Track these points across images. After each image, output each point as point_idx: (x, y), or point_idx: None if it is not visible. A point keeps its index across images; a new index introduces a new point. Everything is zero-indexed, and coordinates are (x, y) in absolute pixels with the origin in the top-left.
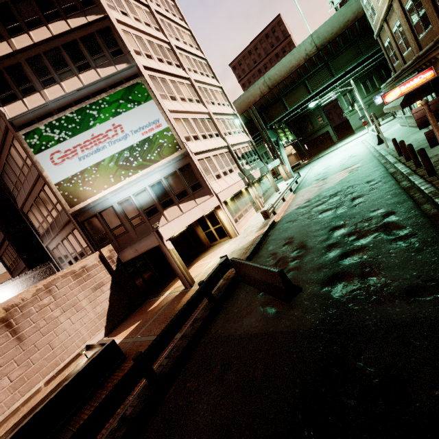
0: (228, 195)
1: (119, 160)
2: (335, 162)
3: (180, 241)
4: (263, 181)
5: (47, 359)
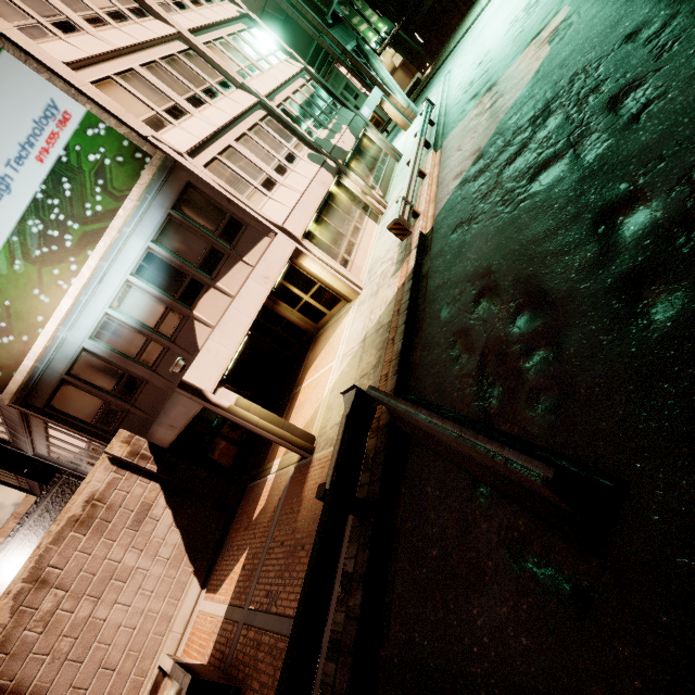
0: (305, 216)
1: (27, 248)
2: (495, 38)
3: (261, 342)
4: (365, 150)
5: (113, 691)
